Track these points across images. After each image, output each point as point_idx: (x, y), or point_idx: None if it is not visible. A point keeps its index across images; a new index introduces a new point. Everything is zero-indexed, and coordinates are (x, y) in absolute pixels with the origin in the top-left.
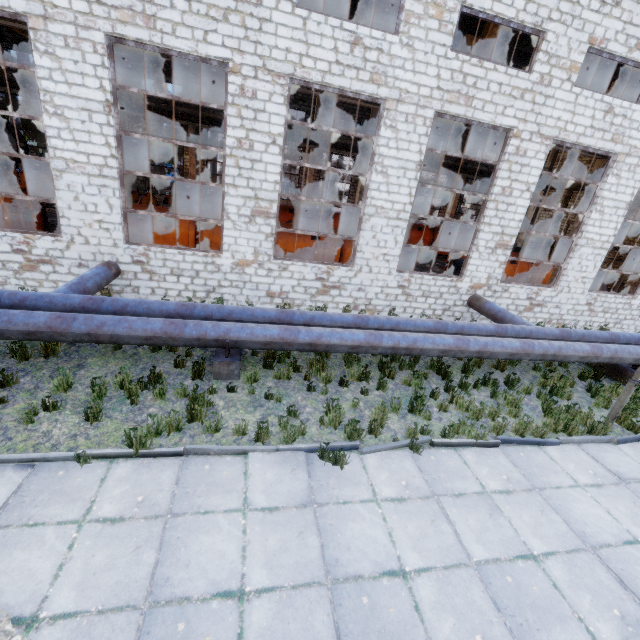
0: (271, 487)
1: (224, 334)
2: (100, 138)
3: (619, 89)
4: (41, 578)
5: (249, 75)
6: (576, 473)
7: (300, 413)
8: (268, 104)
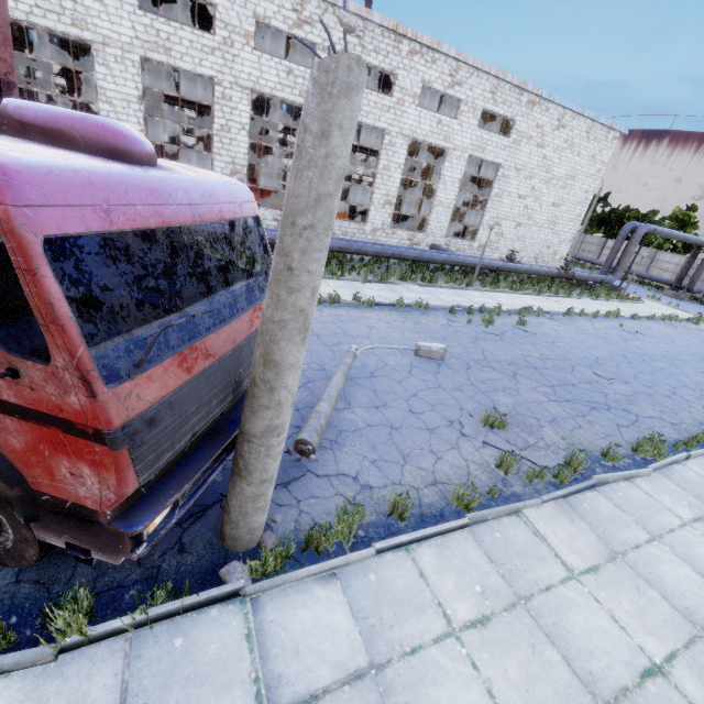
0: None
1: None
2: None
3: None
4: None
5: None
6: None
7: None
8: None
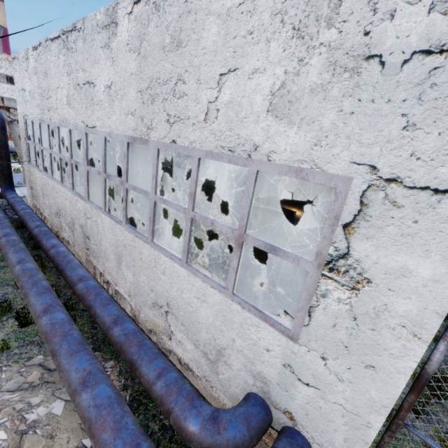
0: None
1: None
2: None
3: None
4: None
5: None
6: None
7: None
8: None
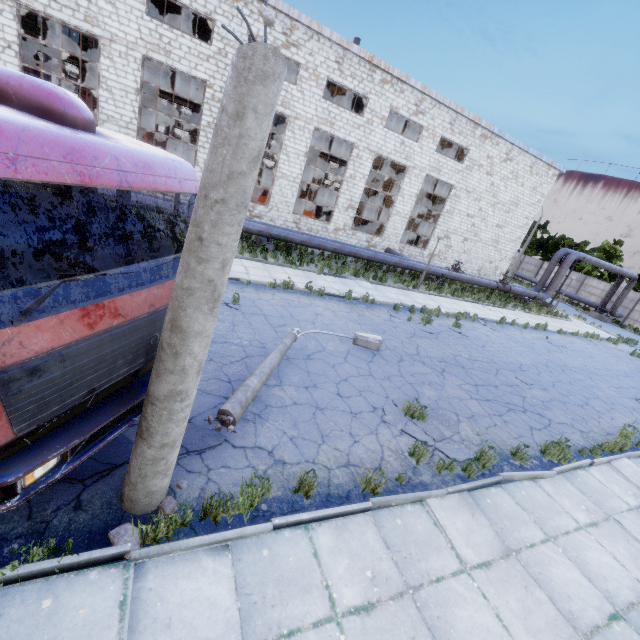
0: None
1: None
2: None
3: None
4: None
5: None
6: None
7: None
8: (0, 17)
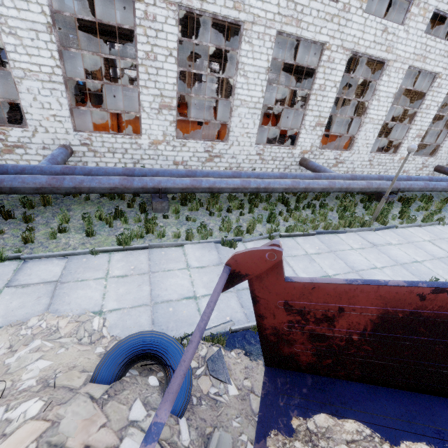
0: (199, 258)
1: (157, 184)
2: (46, 52)
3: (396, 11)
4: (96, 299)
5: (150, 3)
6: (352, 244)
7: (208, 225)
8: (165, 25)
